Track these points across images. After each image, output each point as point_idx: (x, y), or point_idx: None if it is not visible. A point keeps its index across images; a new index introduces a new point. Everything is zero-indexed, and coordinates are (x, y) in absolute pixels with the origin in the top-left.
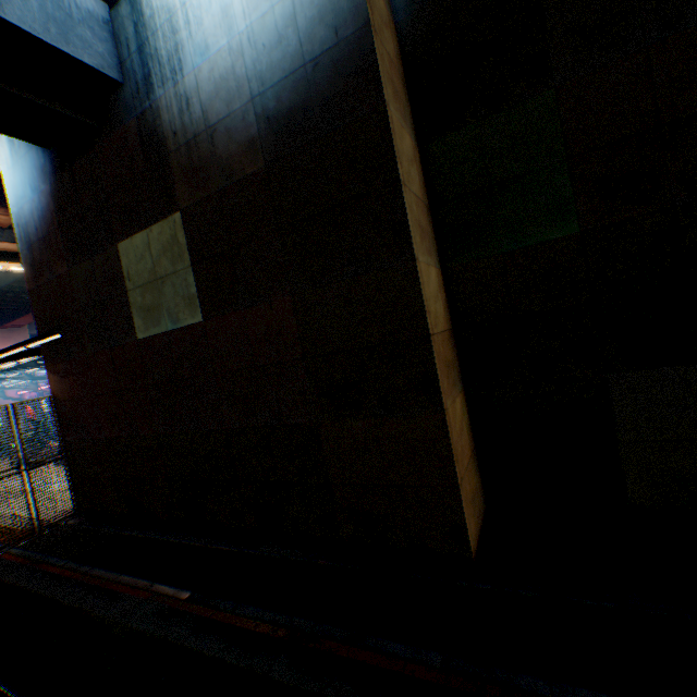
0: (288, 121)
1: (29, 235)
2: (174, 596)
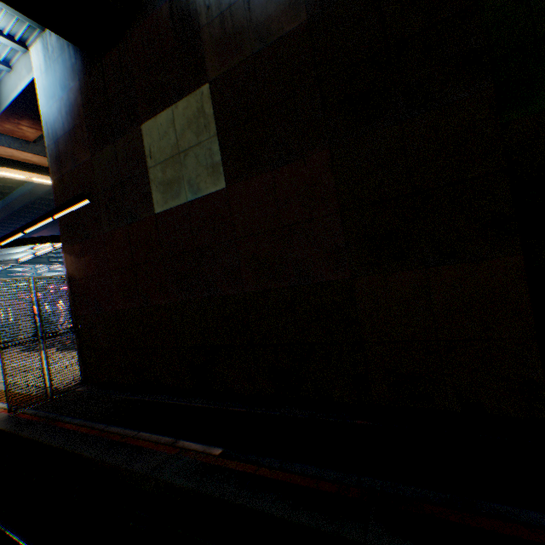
0: None
1: (56, 131)
2: (205, 452)
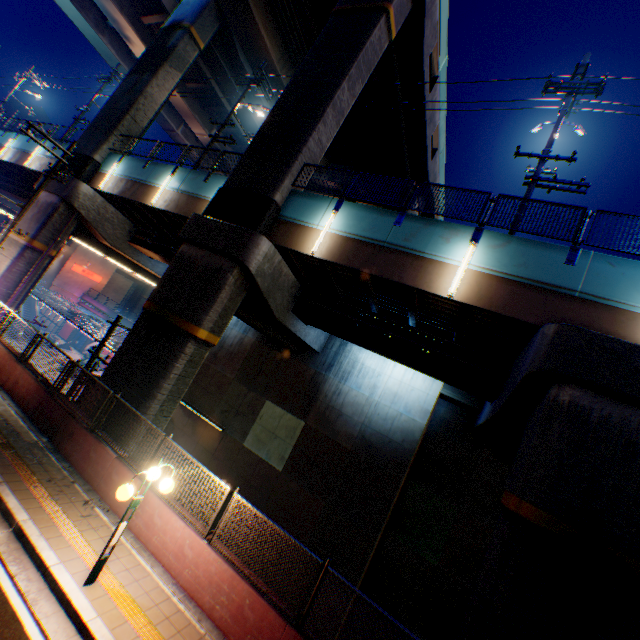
0: (369, 445)
1: (225, 341)
2: None
